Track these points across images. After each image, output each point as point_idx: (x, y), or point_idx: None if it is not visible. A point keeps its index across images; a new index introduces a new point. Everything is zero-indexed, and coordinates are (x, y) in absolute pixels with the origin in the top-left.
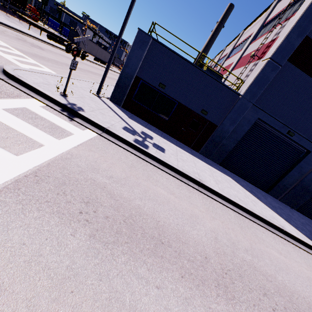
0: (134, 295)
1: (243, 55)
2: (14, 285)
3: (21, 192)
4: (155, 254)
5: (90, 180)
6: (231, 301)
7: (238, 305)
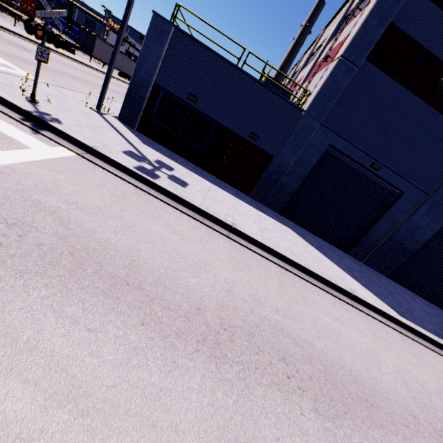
0: (41, 333)
1: (318, 61)
2: None
3: None
4: (107, 295)
5: (32, 201)
6: (217, 359)
7: (228, 365)
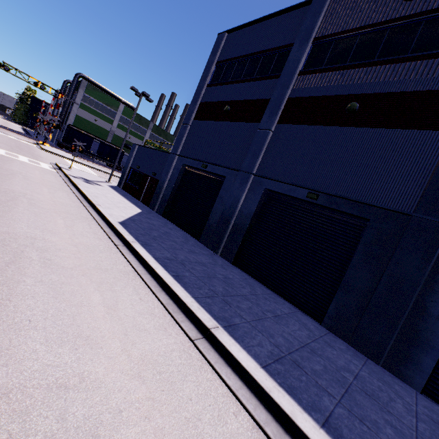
0: None
1: None
2: None
3: None
4: None
5: (13, 160)
6: None
7: None
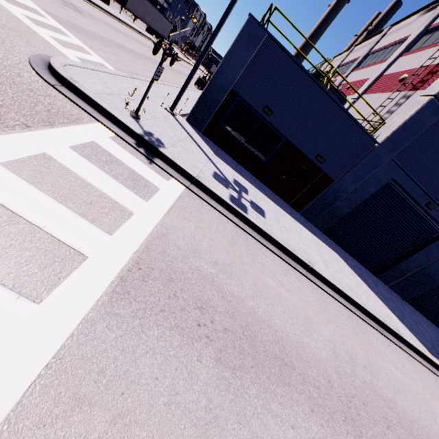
0: None
1: (386, 73)
2: (164, 438)
3: (132, 297)
4: (282, 381)
5: (195, 270)
6: (360, 438)
7: None
